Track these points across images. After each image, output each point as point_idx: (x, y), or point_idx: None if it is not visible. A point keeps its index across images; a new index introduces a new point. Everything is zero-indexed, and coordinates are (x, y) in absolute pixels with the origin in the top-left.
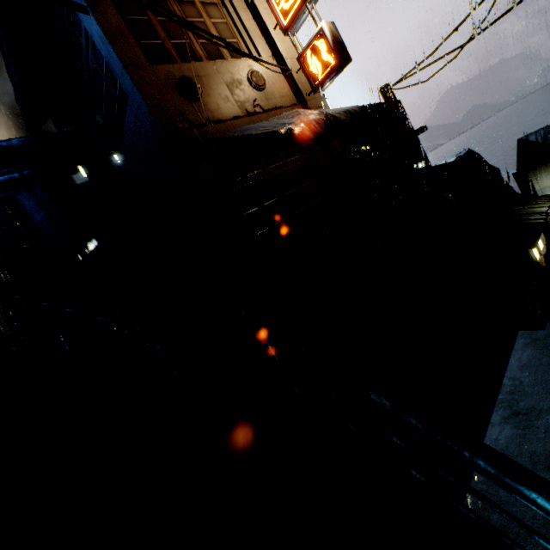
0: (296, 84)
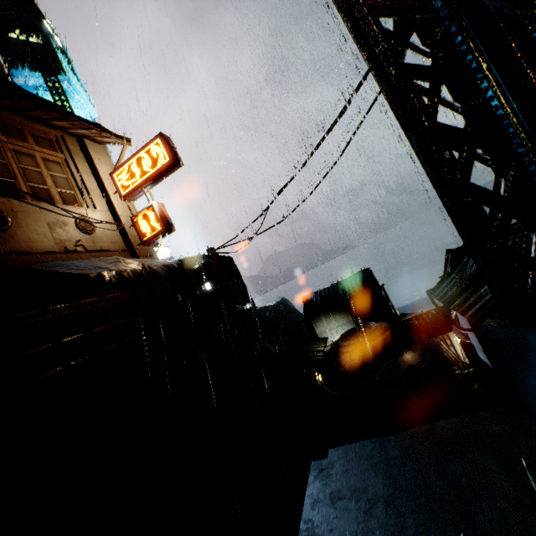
0: (127, 235)
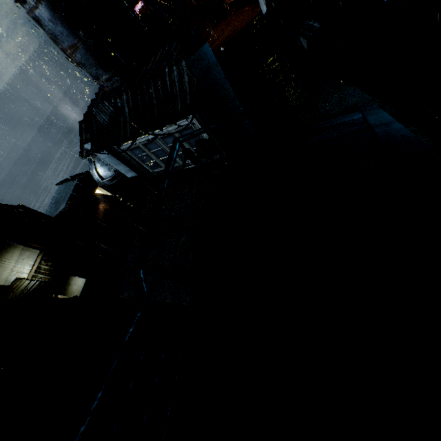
0: None
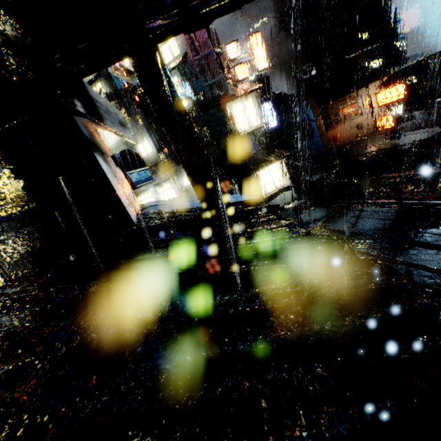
0: (376, 125)
